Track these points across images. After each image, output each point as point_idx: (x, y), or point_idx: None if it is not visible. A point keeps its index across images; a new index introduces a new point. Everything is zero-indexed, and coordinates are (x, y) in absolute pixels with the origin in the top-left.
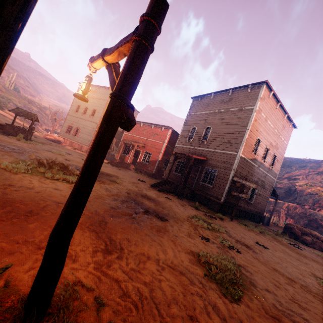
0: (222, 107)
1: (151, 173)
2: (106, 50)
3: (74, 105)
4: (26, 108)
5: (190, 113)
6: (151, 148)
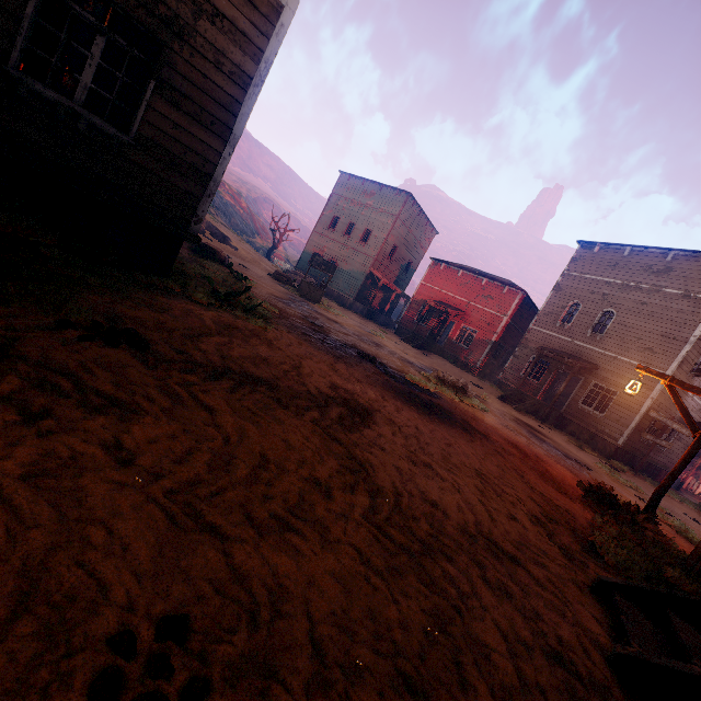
0: (646, 280)
1: (471, 366)
2: (673, 379)
3: (327, 214)
4: (219, 200)
5: (570, 272)
6: (476, 320)
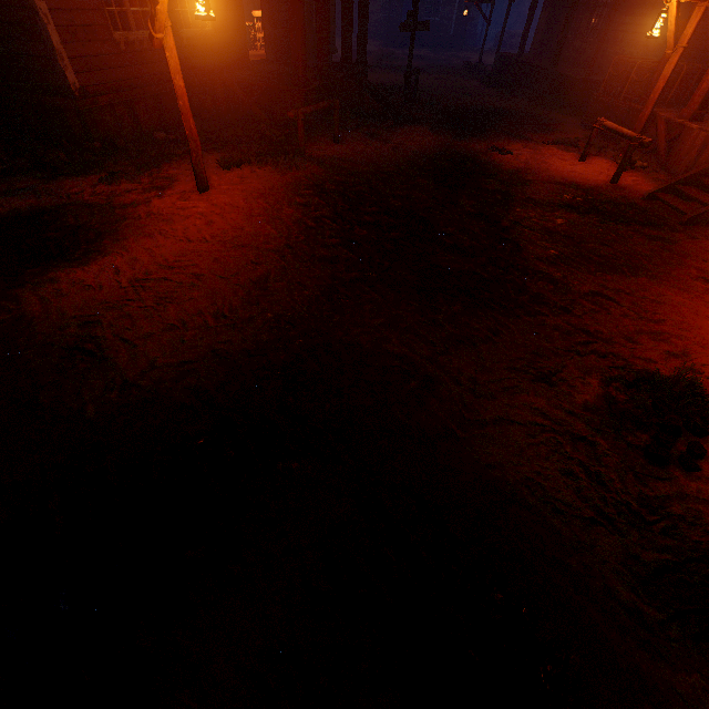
0: None
1: None
2: (477, 1)
3: None
4: None
5: None
6: None
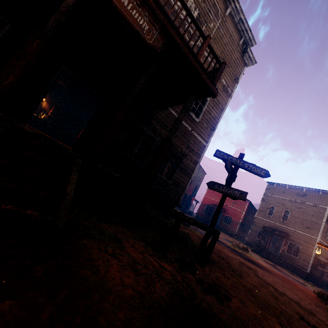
0: (297, 198)
1: (232, 234)
2: None
3: None
4: None
5: (267, 194)
6: (231, 213)
